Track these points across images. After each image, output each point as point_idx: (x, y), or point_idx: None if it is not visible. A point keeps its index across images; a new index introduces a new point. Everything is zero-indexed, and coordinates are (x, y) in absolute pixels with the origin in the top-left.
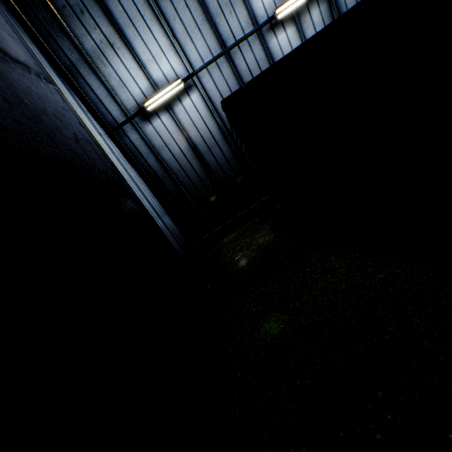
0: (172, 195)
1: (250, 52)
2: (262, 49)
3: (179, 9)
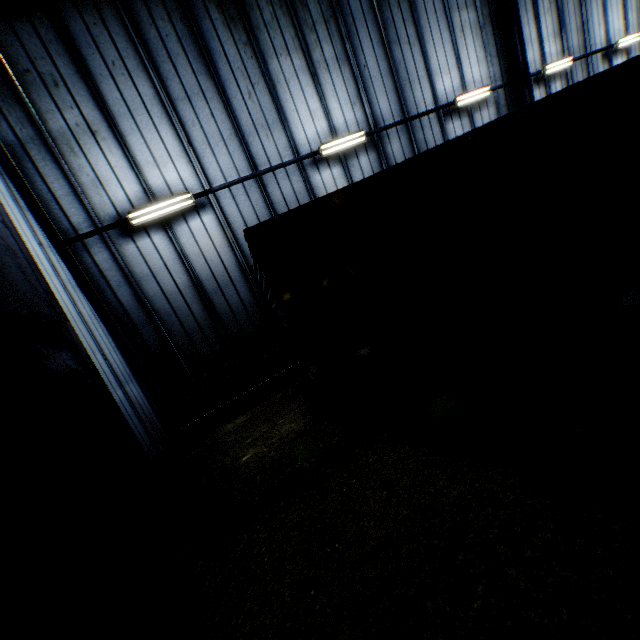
0: (151, 350)
1: (288, 181)
2: (302, 181)
3: (202, 116)
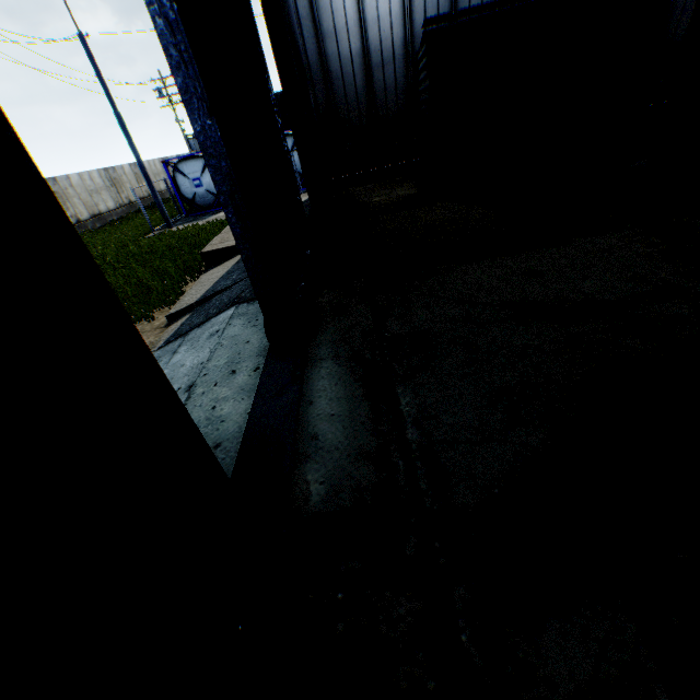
0: (318, 109)
1: None
2: None
3: None
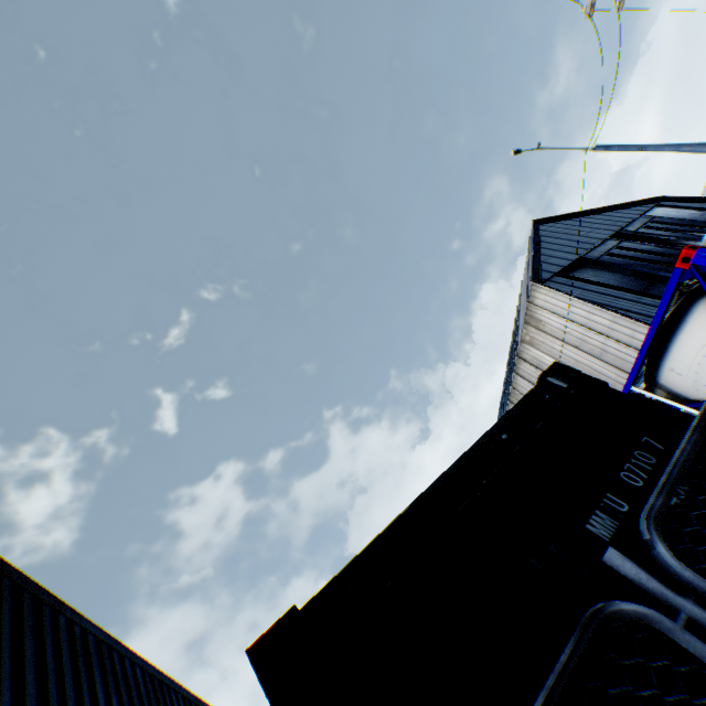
0: None
1: None
2: None
3: None
